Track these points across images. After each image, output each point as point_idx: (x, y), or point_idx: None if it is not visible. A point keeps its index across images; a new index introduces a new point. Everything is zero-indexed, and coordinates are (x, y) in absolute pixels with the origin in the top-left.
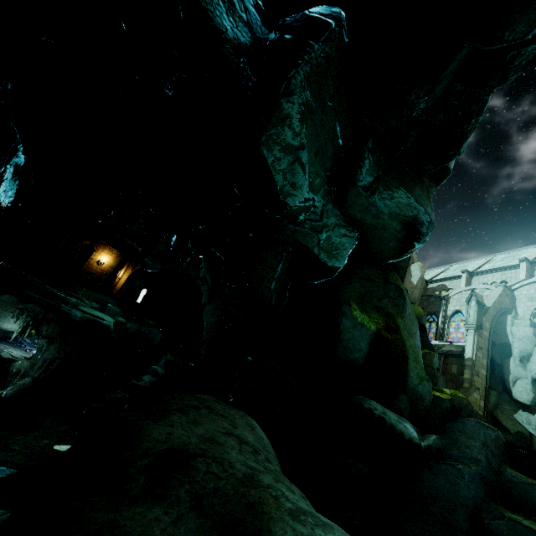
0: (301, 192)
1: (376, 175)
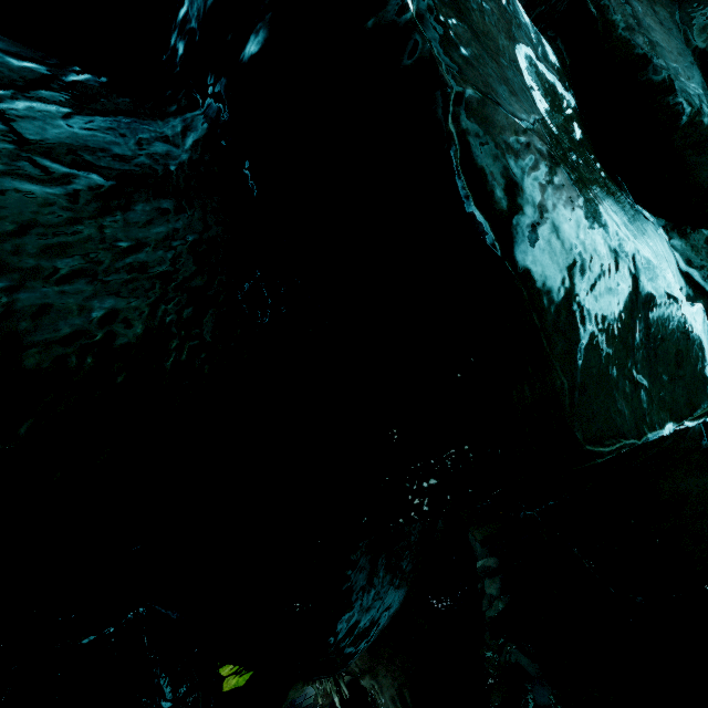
0: (690, 341)
1: (690, 56)
